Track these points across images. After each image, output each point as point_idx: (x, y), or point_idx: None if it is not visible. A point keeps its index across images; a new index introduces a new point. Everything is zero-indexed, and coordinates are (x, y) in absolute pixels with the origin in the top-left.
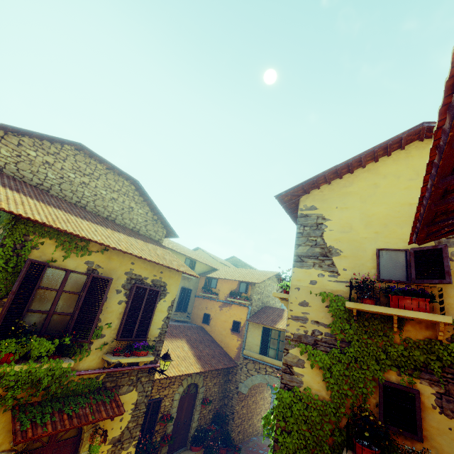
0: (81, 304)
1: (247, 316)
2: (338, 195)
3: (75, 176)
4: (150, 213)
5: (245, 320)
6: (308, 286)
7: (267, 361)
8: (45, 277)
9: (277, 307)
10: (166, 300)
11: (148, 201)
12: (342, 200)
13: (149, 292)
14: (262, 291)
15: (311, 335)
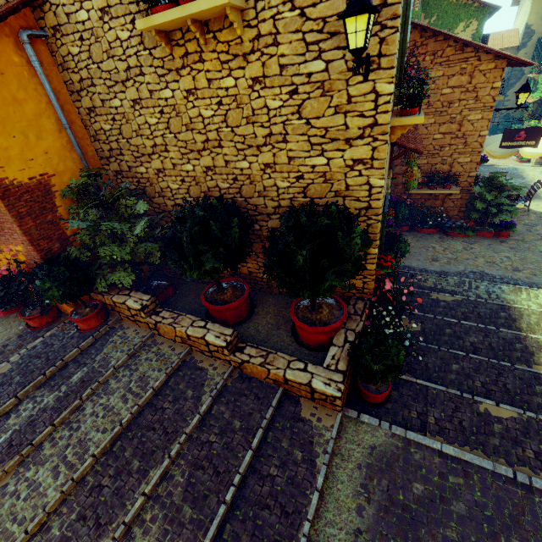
0: None
1: None
2: None
3: None
4: None
5: None
6: None
7: None
8: None
9: None
10: None
11: None
12: None
13: None
14: None
15: None
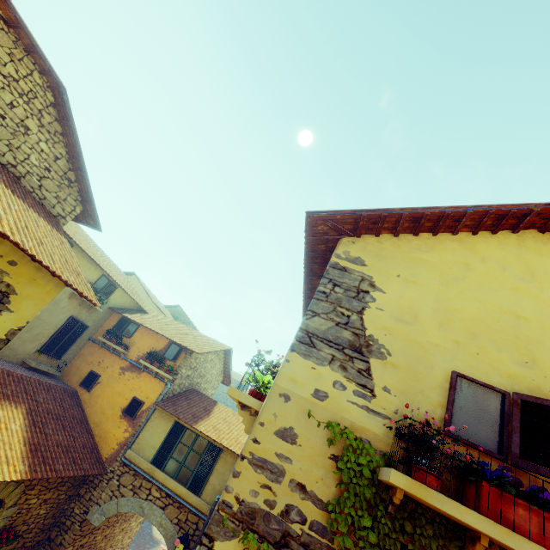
0: None
1: (158, 397)
2: (405, 257)
3: None
4: (65, 162)
5: (153, 403)
6: (307, 400)
7: (157, 478)
8: None
9: (208, 395)
10: None
11: (70, 139)
12: (411, 268)
13: None
14: (197, 366)
15: (281, 516)
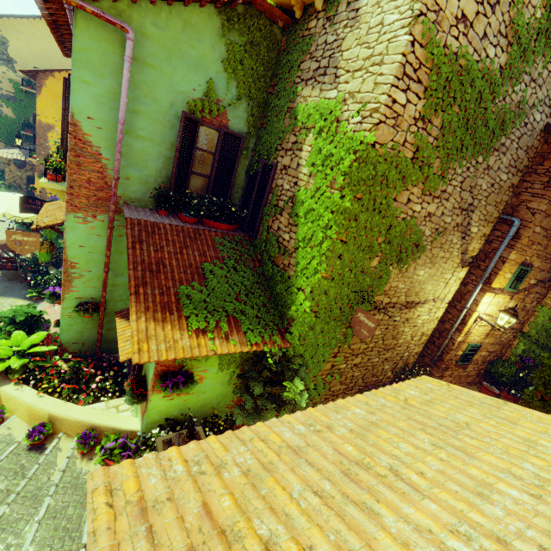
0: None
1: None
2: (14, 29)
3: None
4: None
5: None
6: (2, 75)
7: None
8: None
9: None
10: None
11: None
12: (17, 34)
13: None
14: None
15: (6, 96)
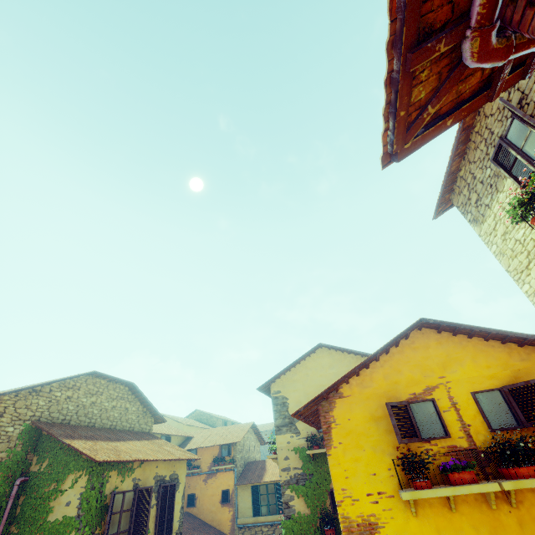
0: (134, 518)
1: (234, 481)
2: (290, 382)
3: (87, 400)
4: (141, 406)
5: (234, 486)
6: (286, 446)
7: (261, 521)
8: (113, 504)
9: (257, 459)
10: (179, 490)
11: (140, 397)
12: (293, 385)
13: (169, 488)
14: (242, 447)
15: (294, 477)
